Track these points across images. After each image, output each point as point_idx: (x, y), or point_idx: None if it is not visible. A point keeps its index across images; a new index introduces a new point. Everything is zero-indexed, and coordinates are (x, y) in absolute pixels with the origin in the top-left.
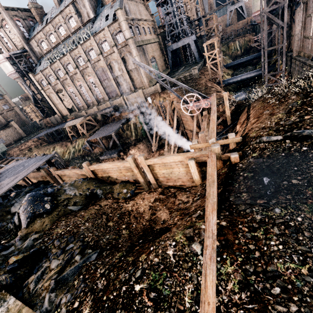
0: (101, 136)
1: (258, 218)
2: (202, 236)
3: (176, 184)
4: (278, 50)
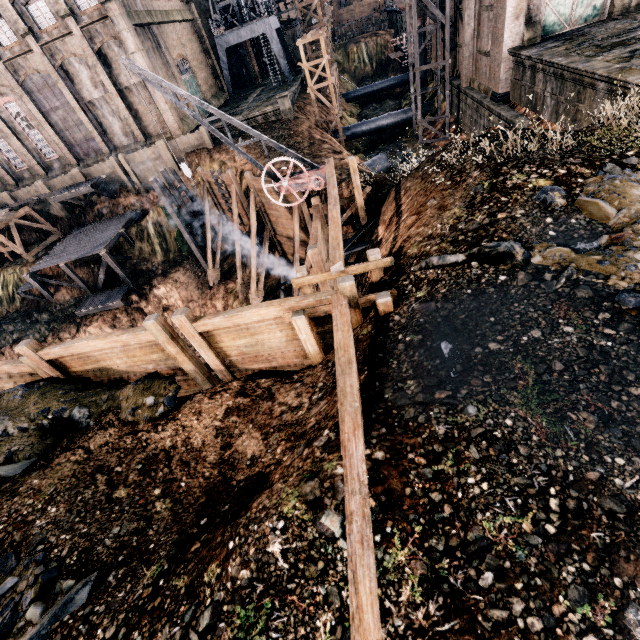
0: (71, 259)
1: (442, 432)
2: (339, 494)
3: (270, 364)
4: (437, 72)
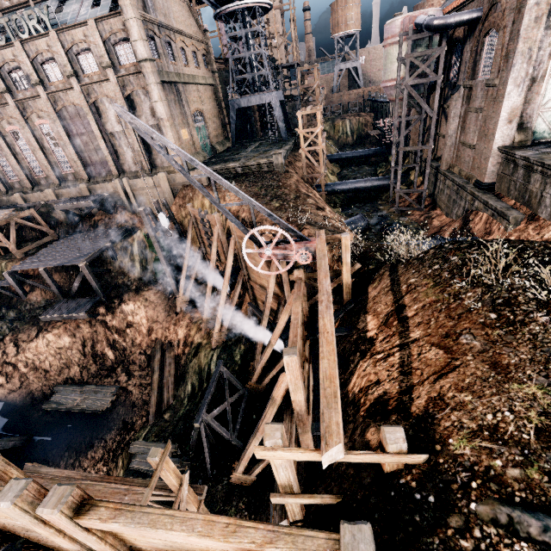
0: (51, 266)
1: None
2: None
3: None
4: (417, 152)
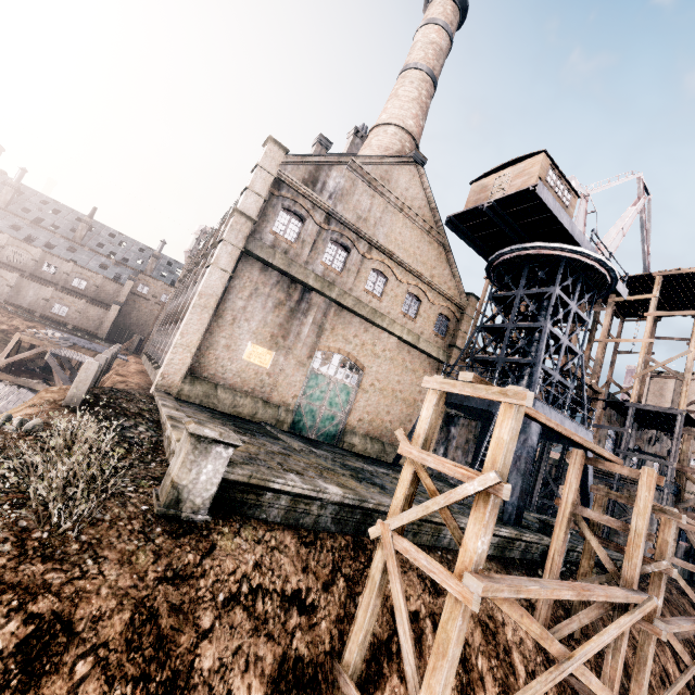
0: None
1: None
2: None
3: None
4: None
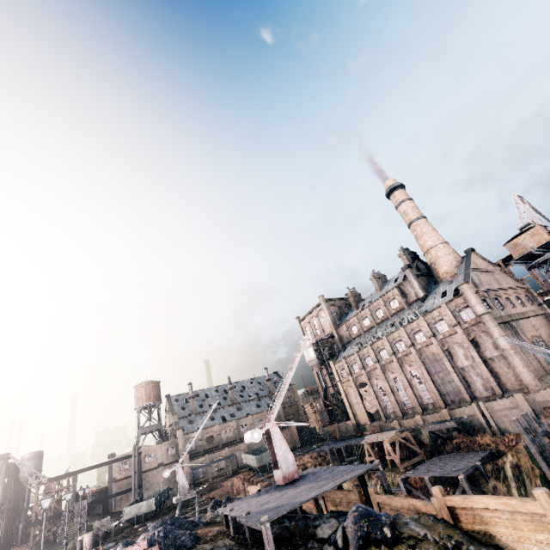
0: (434, 475)
1: None
2: None
3: None
4: None
